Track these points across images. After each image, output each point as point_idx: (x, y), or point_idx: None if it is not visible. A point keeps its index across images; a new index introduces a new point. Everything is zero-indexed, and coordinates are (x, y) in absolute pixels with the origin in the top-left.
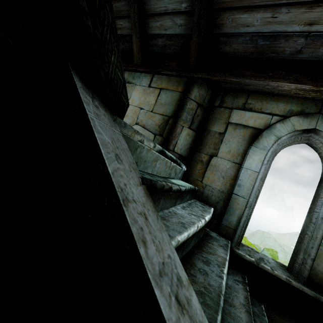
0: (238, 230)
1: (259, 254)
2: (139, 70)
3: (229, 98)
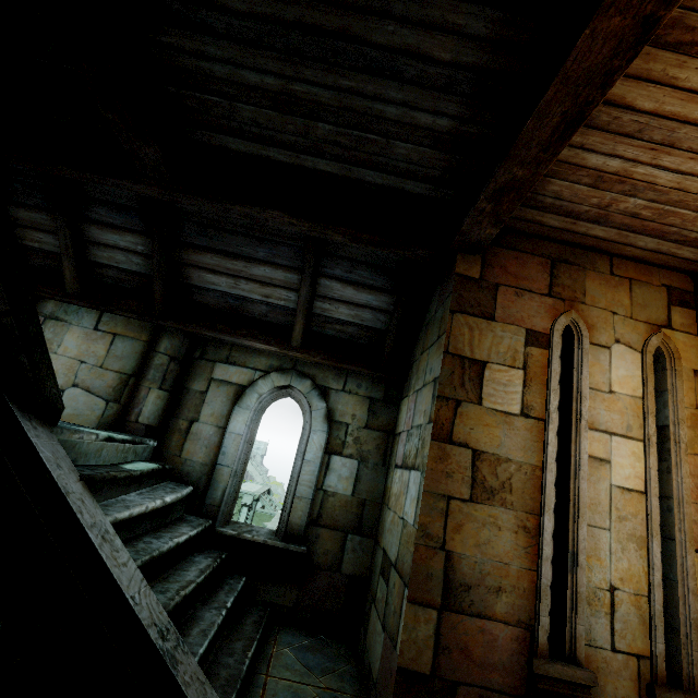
0: (223, 505)
1: (253, 528)
2: (76, 303)
3: (212, 349)
